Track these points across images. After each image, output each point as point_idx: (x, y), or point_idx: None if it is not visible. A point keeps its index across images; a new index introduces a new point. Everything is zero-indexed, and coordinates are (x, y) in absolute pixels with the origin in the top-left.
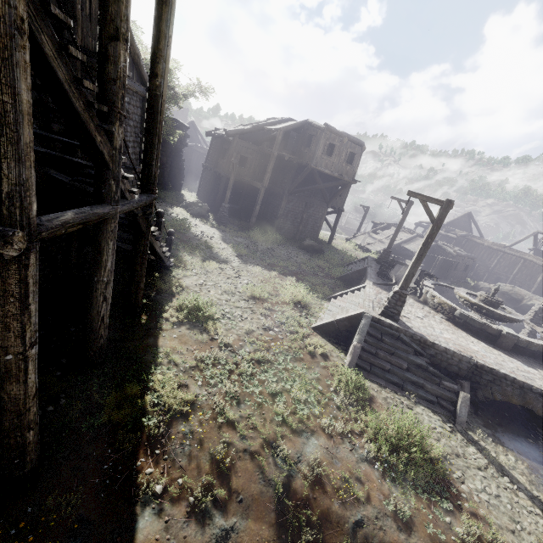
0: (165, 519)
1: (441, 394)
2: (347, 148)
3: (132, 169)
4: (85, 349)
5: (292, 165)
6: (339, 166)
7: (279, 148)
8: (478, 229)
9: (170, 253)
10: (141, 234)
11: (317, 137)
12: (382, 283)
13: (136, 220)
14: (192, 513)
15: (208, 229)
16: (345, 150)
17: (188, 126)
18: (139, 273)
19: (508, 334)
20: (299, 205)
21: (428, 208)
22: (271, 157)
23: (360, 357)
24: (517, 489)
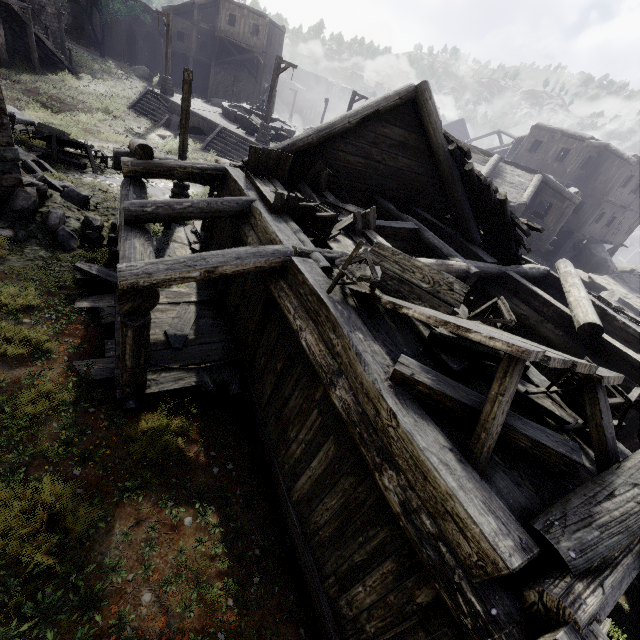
0: (5, 85)
1: (161, 118)
2: (250, 19)
3: (44, 7)
4: (0, 59)
5: (214, 38)
6: (245, 37)
7: (199, 21)
8: (467, 138)
9: (65, 57)
10: (27, 26)
11: (219, 8)
12: (207, 101)
13: (17, 12)
14: (14, 88)
15: (137, 81)
16: (248, 22)
17: (155, 10)
18: (32, 48)
19: (231, 110)
20: (228, 78)
21: (164, 21)
22: (193, 29)
23: (137, 106)
24: (148, 129)
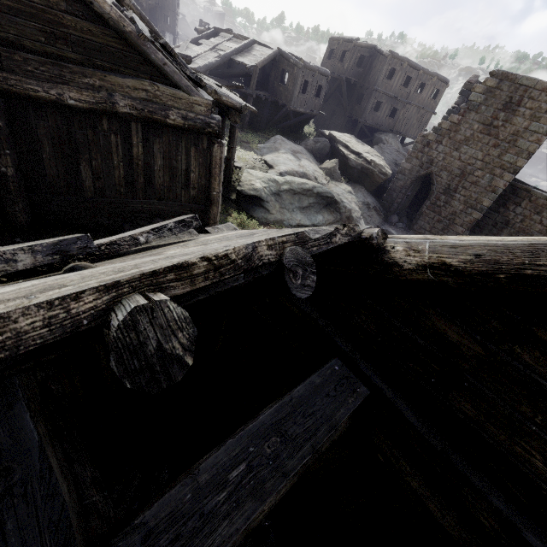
0: None
1: None
2: None
3: None
4: None
5: None
6: None
7: None
8: None
9: None
10: None
11: None
12: None
13: None
14: None
15: None
16: None
17: None
18: None
19: None
20: None
21: None
22: None
23: None
24: None
